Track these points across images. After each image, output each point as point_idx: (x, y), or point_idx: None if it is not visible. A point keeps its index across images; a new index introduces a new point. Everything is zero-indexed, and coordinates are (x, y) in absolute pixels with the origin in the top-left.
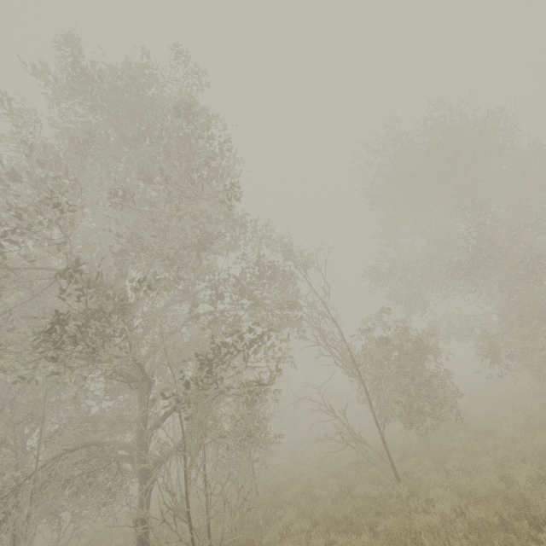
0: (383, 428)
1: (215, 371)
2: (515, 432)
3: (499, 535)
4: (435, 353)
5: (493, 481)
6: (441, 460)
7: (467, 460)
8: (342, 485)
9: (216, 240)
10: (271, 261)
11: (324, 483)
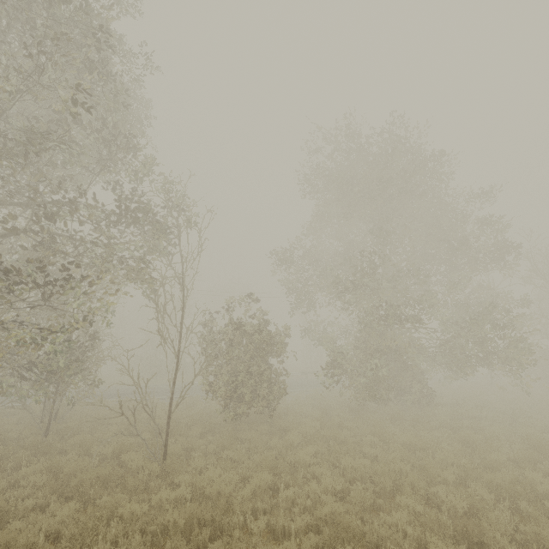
0: (175, 407)
1: (12, 297)
2: (297, 438)
3: (176, 538)
4: (280, 351)
5: (235, 480)
6: (224, 446)
7: (237, 453)
8: (118, 448)
9: (73, 147)
10: (140, 201)
11: (112, 440)
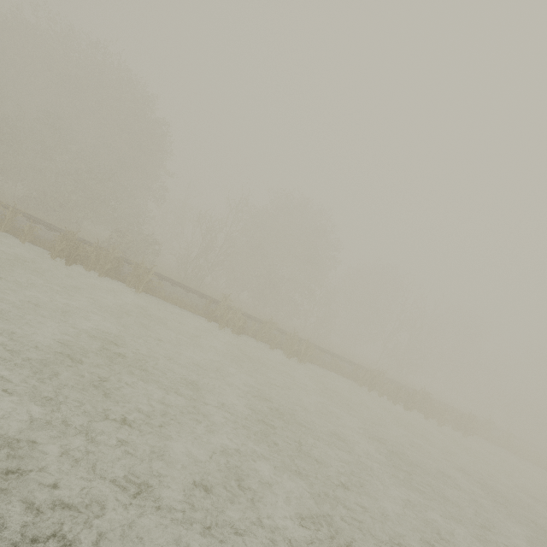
0: None
1: None
2: None
3: None
4: None
5: None
6: None
7: None
8: None
9: None
10: None
11: None
